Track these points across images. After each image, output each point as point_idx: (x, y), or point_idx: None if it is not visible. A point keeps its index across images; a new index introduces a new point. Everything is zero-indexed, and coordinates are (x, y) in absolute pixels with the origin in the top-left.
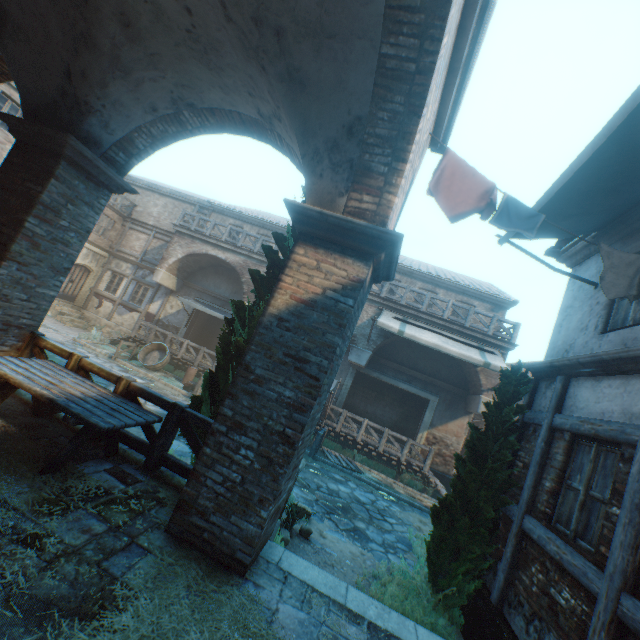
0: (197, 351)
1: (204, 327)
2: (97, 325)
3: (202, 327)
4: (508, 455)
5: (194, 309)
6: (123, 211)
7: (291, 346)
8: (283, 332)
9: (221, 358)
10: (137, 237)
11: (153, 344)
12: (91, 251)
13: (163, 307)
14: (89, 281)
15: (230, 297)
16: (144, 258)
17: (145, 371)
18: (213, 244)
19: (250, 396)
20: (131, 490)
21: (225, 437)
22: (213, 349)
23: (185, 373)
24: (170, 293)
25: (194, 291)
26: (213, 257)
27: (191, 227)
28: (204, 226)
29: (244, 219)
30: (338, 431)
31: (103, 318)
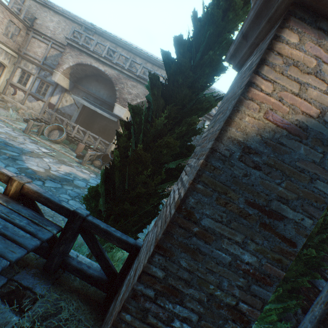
0: (83, 132)
1: (88, 117)
2: (14, 107)
3: (87, 117)
4: (327, 248)
5: (82, 104)
6: (26, 21)
7: (259, 192)
8: (248, 169)
9: (118, 160)
10: (38, 45)
11: (54, 125)
12: (3, 50)
13: (60, 100)
14: (5, 74)
15: (106, 99)
16: (45, 62)
17: (49, 143)
18: (95, 58)
19: (191, 255)
20: (26, 323)
21: (152, 304)
22: (94, 132)
23: (77, 147)
24: (65, 91)
25: (81, 92)
26: (95, 68)
27: (79, 42)
28: (89, 43)
29: (117, 43)
30: (169, 189)
31: (18, 103)
